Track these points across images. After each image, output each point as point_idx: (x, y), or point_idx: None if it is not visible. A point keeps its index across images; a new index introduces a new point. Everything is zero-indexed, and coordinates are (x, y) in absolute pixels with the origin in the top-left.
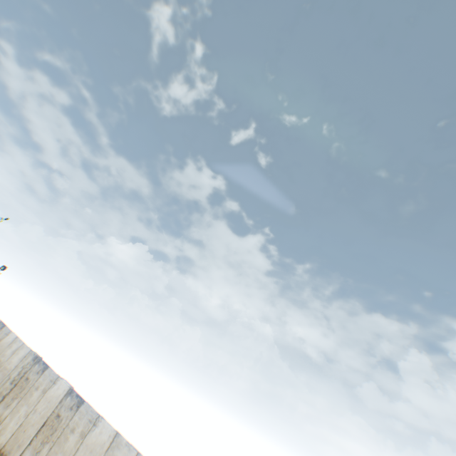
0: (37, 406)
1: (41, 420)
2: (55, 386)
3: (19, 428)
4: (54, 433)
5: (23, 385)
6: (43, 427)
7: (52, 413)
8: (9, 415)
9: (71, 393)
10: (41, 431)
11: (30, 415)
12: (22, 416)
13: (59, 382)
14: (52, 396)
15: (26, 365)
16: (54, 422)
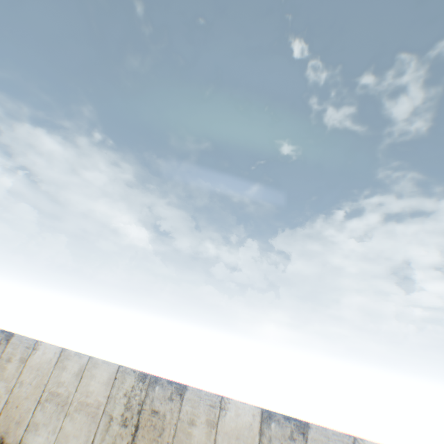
0: None
1: None
2: (229, 413)
3: None
4: None
5: (154, 423)
6: None
7: None
8: None
9: (271, 417)
10: None
11: None
12: None
13: (231, 406)
14: (235, 429)
15: (129, 393)
16: None
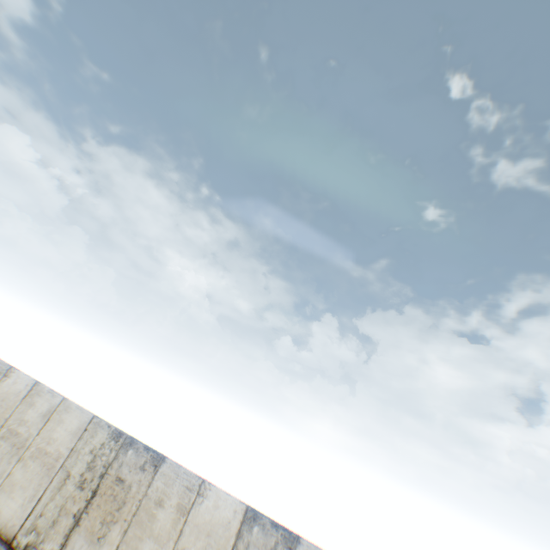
0: (180, 543)
1: None
2: (206, 502)
3: None
4: None
5: (116, 493)
6: None
7: None
8: None
9: (256, 519)
10: None
11: None
12: None
13: (211, 494)
14: (209, 523)
15: (97, 450)
16: None
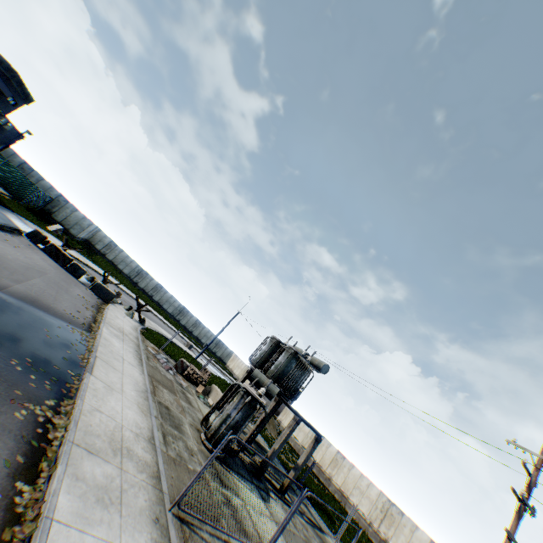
0: (411, 538)
1: None
2: (418, 530)
3: None
4: None
5: (391, 517)
6: None
7: None
8: (393, 535)
9: (434, 542)
10: None
11: (409, 542)
12: (403, 540)
13: (420, 529)
14: (419, 537)
15: (384, 501)
16: None
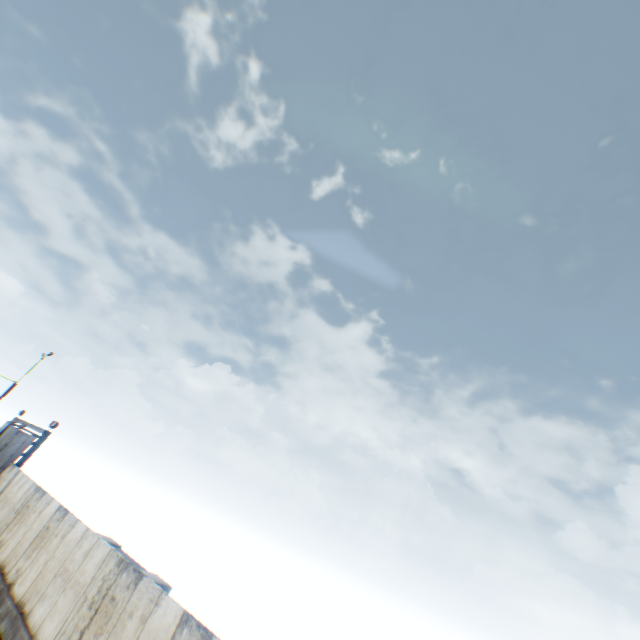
0: None
1: None
2: (159, 609)
3: None
4: None
5: (108, 609)
6: None
7: None
8: None
9: (187, 621)
10: None
11: None
12: None
13: (164, 603)
14: (156, 628)
15: (107, 575)
16: None
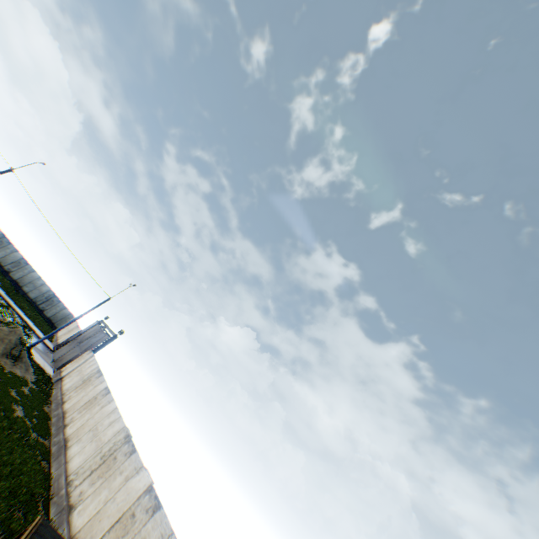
0: (116, 494)
1: (117, 512)
2: (137, 476)
3: (96, 514)
4: (125, 535)
5: (110, 463)
6: (116, 523)
7: (128, 509)
8: (91, 495)
9: (150, 491)
10: (114, 527)
11: (109, 502)
12: (101, 500)
13: (141, 473)
14: (132, 487)
15: (117, 442)
16: (128, 521)
